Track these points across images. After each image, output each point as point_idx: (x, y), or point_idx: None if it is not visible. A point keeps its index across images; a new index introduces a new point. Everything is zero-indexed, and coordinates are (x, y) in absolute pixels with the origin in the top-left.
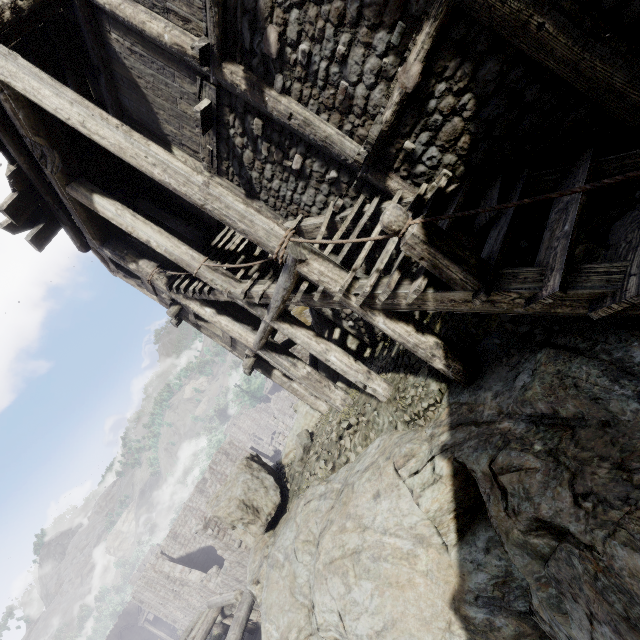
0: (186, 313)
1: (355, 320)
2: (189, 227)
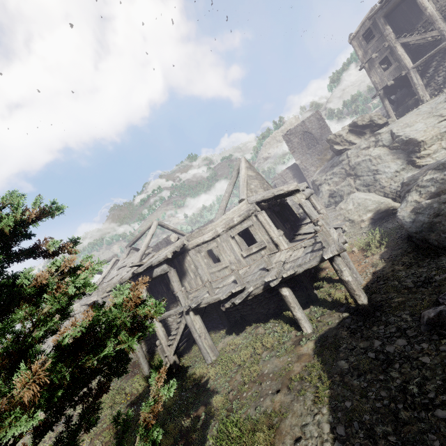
0: (372, 62)
1: (436, 86)
2: (397, 33)
